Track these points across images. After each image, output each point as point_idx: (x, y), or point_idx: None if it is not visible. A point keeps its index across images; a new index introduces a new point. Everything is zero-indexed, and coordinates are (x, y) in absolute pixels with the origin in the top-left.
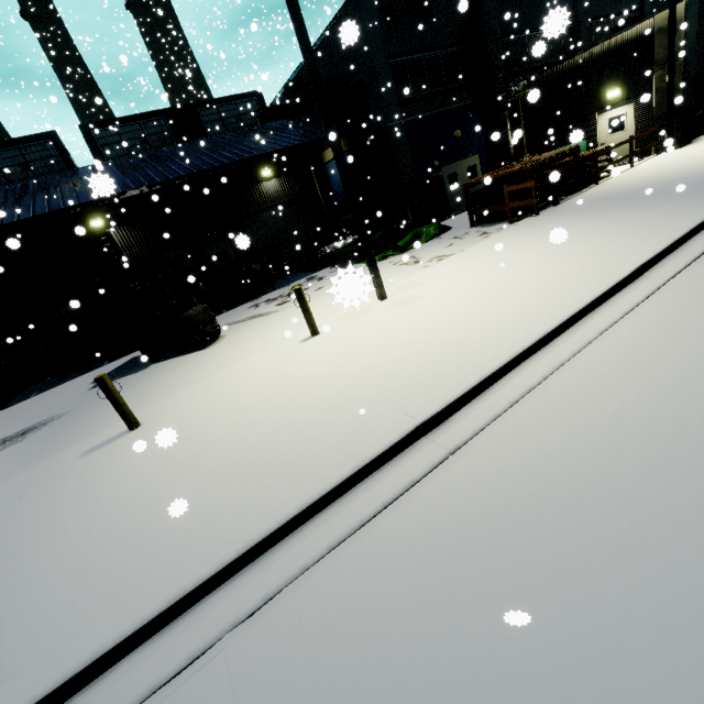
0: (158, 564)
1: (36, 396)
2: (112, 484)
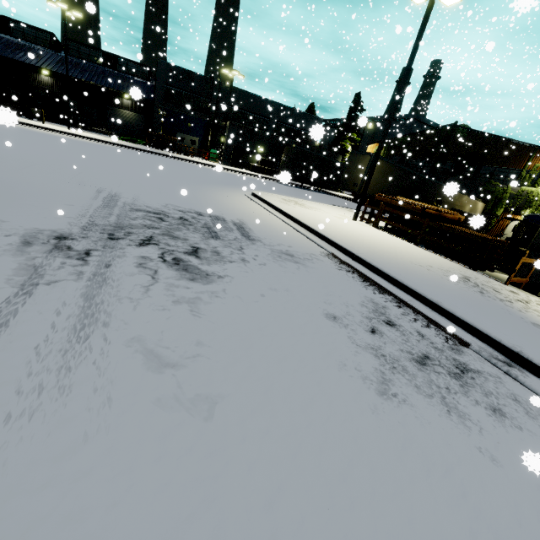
0: None
1: None
2: None
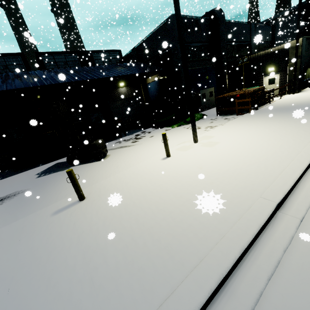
0: (158, 291)
1: (2, 180)
2: (86, 233)
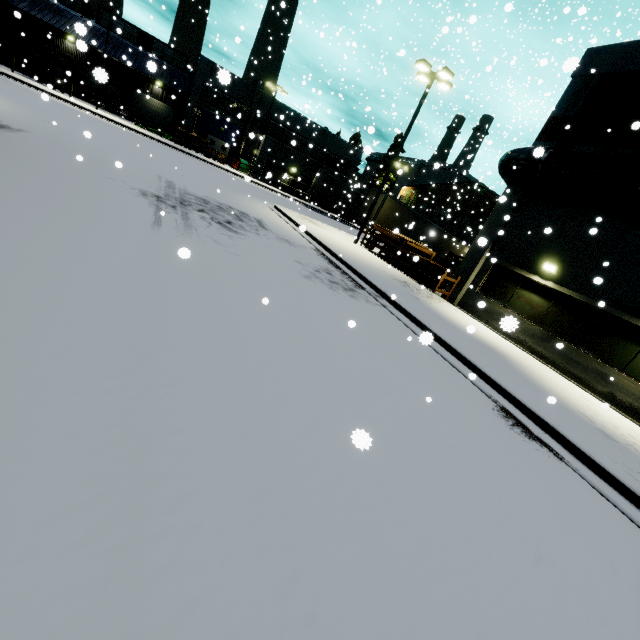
0: None
1: None
2: None
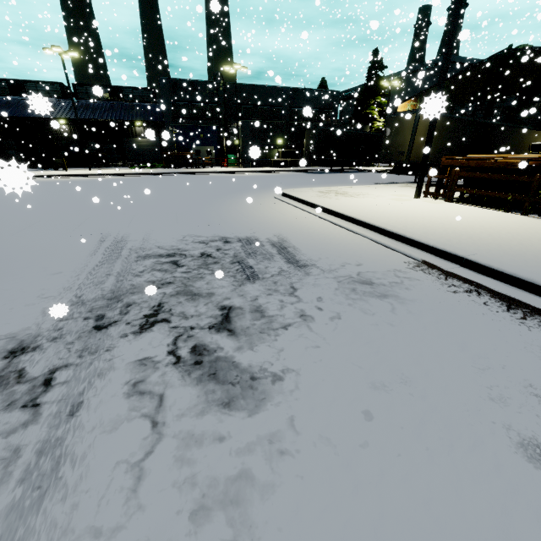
0: None
1: None
2: None
